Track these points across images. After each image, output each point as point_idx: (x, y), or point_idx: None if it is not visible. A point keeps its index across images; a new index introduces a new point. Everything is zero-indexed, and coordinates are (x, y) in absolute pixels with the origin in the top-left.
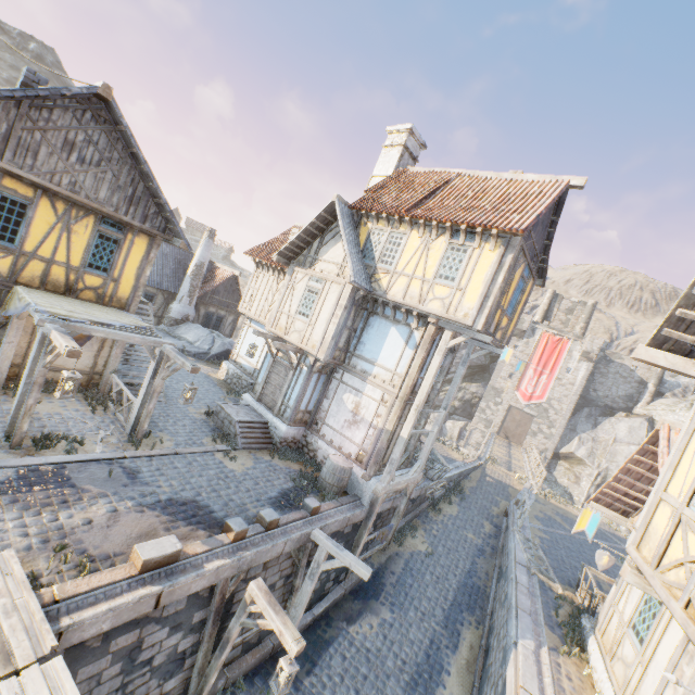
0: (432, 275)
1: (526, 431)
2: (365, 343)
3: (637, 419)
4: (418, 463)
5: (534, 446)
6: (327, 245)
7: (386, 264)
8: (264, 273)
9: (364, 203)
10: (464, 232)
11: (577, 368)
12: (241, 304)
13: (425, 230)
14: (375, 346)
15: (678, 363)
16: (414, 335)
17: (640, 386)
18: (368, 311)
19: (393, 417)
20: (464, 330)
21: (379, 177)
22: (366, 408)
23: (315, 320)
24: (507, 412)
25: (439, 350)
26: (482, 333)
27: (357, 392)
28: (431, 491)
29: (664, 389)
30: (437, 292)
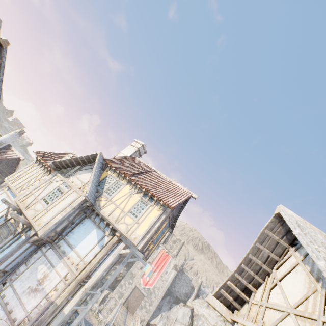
0: (128, 210)
1: (138, 305)
2: (74, 233)
3: (187, 308)
4: None
5: (139, 316)
6: (83, 171)
7: (108, 194)
8: (38, 166)
9: (111, 161)
10: (149, 196)
11: (170, 272)
12: (9, 176)
13: (133, 187)
14: (79, 237)
15: (224, 310)
16: (105, 238)
17: (192, 289)
18: (86, 214)
19: (66, 293)
20: (131, 246)
21: (123, 154)
22: (50, 281)
23: (51, 208)
24: (133, 290)
25: (114, 253)
26: (139, 251)
27: (51, 266)
28: None
29: (200, 293)
30: (126, 219)
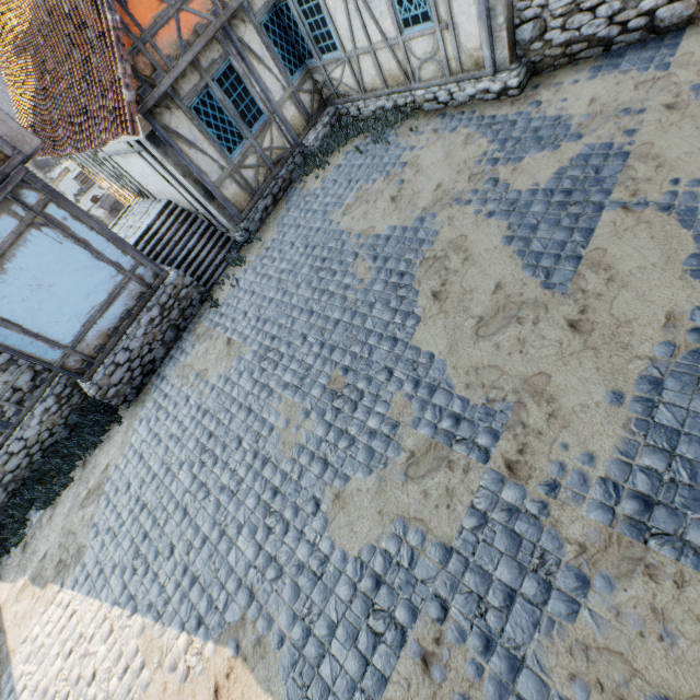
0: None
1: None
2: None
3: None
4: None
5: None
6: None
7: None
8: None
9: None
10: None
11: None
12: None
13: None
14: None
15: None
16: None
17: None
18: None
19: None
20: None
21: None
22: None
23: None
24: None
25: None
26: None
27: None
28: None
29: None
30: None
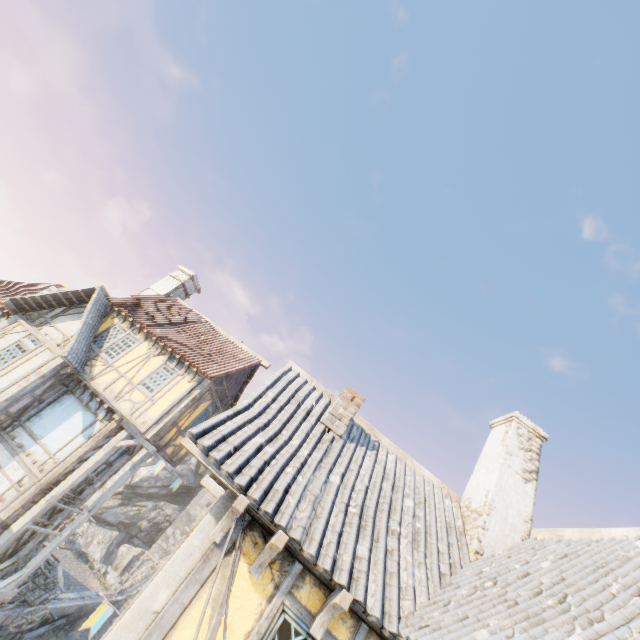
0: (139, 380)
1: None
2: (43, 417)
3: None
4: (20, 573)
5: None
6: (69, 316)
7: (109, 355)
8: None
9: (123, 303)
10: (178, 360)
11: None
12: None
13: (155, 345)
14: (51, 424)
15: (220, 492)
16: (96, 425)
17: None
18: (68, 388)
19: (18, 504)
20: (138, 435)
21: (154, 291)
22: None
23: (1, 375)
24: None
25: (108, 445)
26: (152, 443)
27: None
28: (22, 622)
29: None
30: (134, 395)
